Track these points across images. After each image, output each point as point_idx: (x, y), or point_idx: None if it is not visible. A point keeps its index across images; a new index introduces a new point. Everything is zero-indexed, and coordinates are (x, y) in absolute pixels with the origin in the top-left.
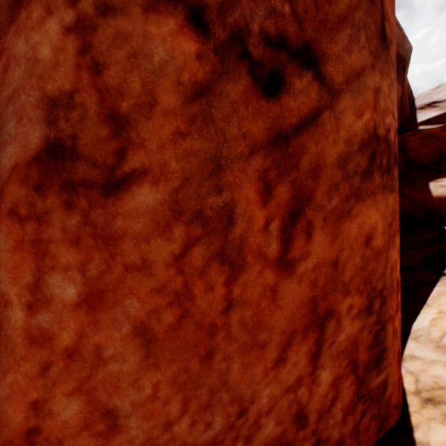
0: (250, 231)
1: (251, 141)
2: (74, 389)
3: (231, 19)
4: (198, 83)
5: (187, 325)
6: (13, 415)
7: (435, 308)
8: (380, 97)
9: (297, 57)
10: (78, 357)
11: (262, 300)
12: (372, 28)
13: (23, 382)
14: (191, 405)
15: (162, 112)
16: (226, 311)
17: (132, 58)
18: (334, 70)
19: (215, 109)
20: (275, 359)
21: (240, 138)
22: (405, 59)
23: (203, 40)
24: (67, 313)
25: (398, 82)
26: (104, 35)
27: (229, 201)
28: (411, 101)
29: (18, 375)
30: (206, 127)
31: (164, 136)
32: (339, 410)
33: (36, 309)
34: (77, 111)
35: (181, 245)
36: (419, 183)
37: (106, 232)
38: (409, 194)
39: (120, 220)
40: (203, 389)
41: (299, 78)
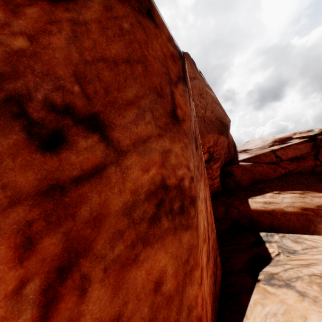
0: None
1: (15, 192)
2: None
3: (11, 86)
4: None
5: None
6: None
7: (252, 321)
8: (170, 156)
9: (84, 122)
10: None
11: None
12: (161, 111)
13: None
14: None
15: None
16: None
17: None
18: (121, 135)
19: None
20: None
21: None
22: (227, 125)
23: None
24: None
25: (224, 136)
26: None
27: None
28: (235, 147)
29: None
30: None
31: None
32: None
33: None
34: None
35: None
36: (242, 198)
37: None
38: (237, 206)
39: None
40: None
41: (84, 138)
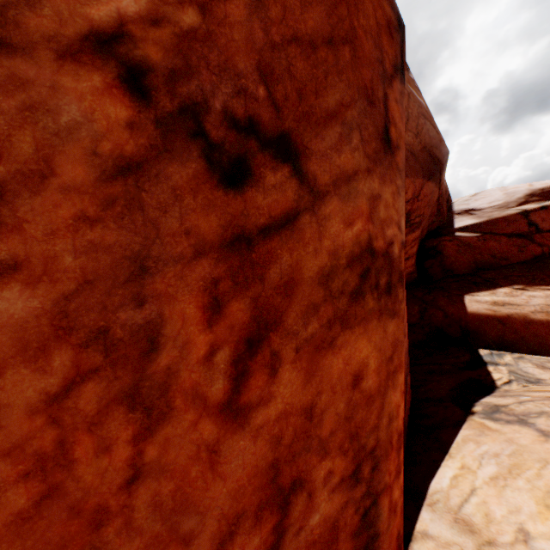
0: (184, 361)
1: (198, 240)
2: None
3: (185, 89)
4: (126, 158)
5: (52, 510)
6: None
7: (458, 460)
8: (379, 206)
9: (271, 147)
10: None
11: (193, 466)
12: (371, 130)
13: None
14: None
15: (61, 187)
16: (130, 485)
17: (26, 111)
18: (319, 168)
19: (148, 193)
20: None
21: (181, 234)
22: (442, 162)
23: (141, 106)
24: None
25: (434, 184)
26: None
27: (155, 318)
28: (449, 204)
29: None
30: (131, 214)
31: (58, 219)
32: None
33: None
34: None
35: (63, 379)
36: (454, 295)
37: None
38: (443, 306)
39: None
40: None
41: (272, 171)
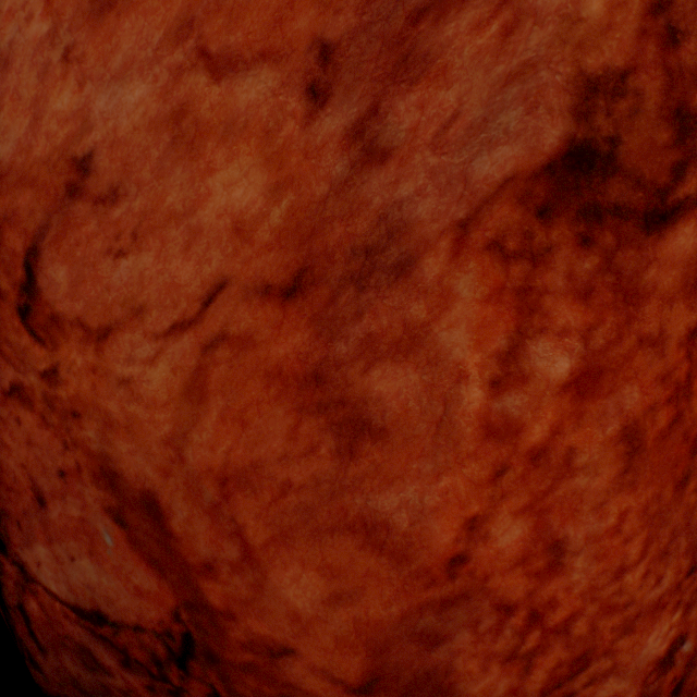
0: None
1: None
2: (524, 506)
3: None
4: None
5: (674, 434)
6: (439, 534)
7: None
8: None
9: None
10: (542, 461)
11: None
12: None
13: (462, 490)
14: (650, 548)
15: None
16: None
17: None
18: None
19: None
20: None
21: None
22: None
23: None
24: (548, 398)
25: None
26: None
27: None
28: None
29: (457, 479)
30: None
31: None
32: None
33: (503, 388)
34: (626, 102)
35: None
36: None
37: (631, 285)
38: None
39: (653, 269)
40: (666, 529)
41: None
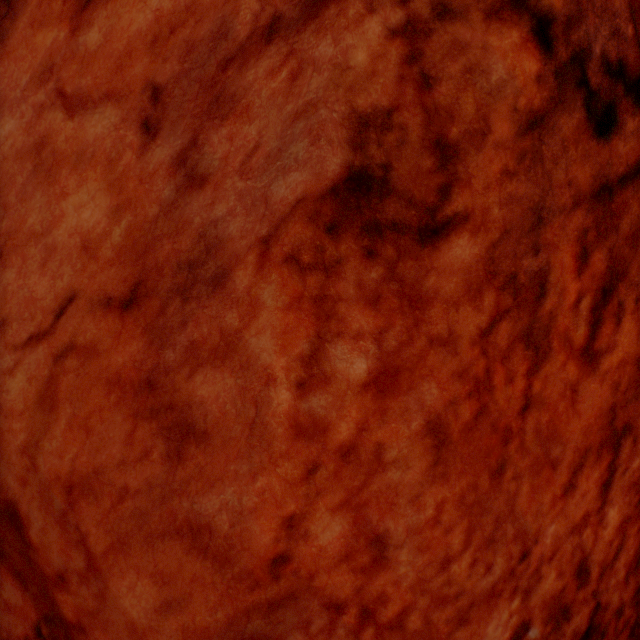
0: (559, 307)
1: (575, 191)
2: (341, 502)
3: (575, 37)
4: (533, 112)
5: (482, 425)
6: (259, 535)
7: None
8: None
9: (632, 91)
10: (353, 458)
11: (560, 402)
12: None
13: (278, 489)
14: (474, 536)
15: (493, 144)
16: (522, 413)
17: (466, 74)
18: None
19: (545, 147)
20: (564, 484)
21: (564, 185)
22: None
23: (545, 59)
24: (351, 397)
25: None
26: (439, 43)
27: (544, 266)
28: None
29: (272, 478)
30: (533, 167)
31: (490, 174)
32: (621, 565)
33: (308, 389)
34: (394, 135)
35: (488, 318)
36: None
37: (415, 291)
38: None
39: (433, 277)
40: (488, 517)
41: (631, 117)
